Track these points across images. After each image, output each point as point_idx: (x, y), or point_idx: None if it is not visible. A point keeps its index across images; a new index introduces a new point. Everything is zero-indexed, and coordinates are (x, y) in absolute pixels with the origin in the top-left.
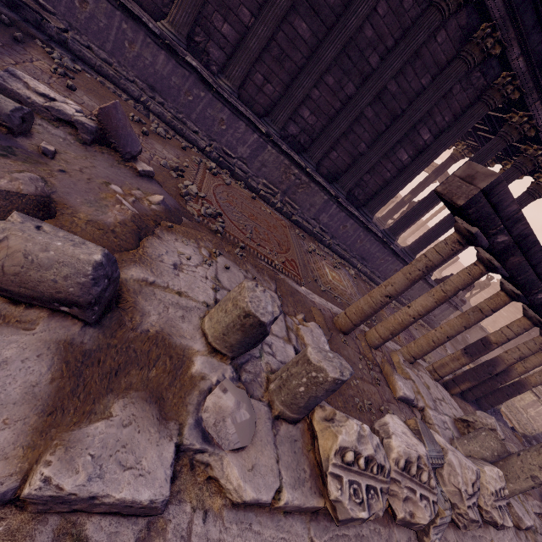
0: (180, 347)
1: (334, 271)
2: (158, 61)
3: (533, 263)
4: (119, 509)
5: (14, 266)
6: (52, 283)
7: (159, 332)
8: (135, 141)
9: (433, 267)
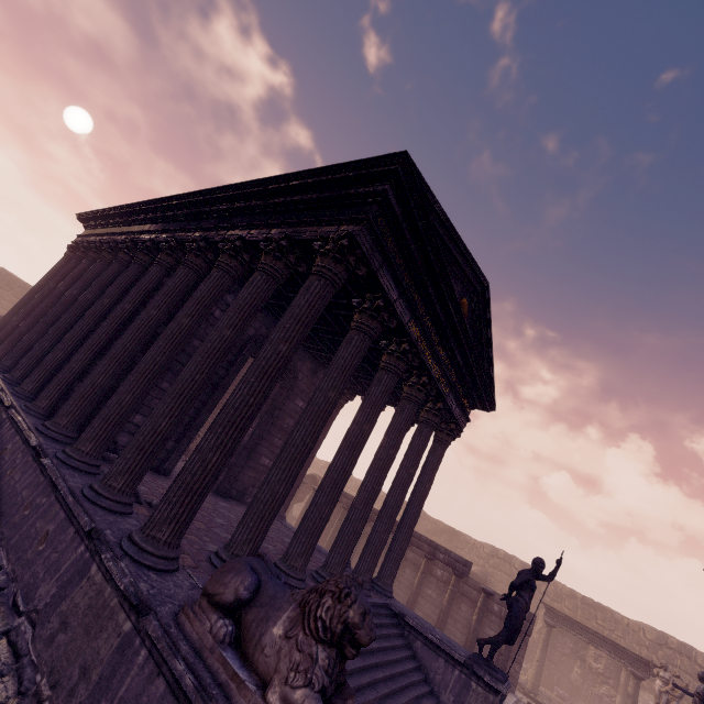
0: None
1: None
2: None
3: None
4: None
5: None
6: None
7: None
8: None
9: None
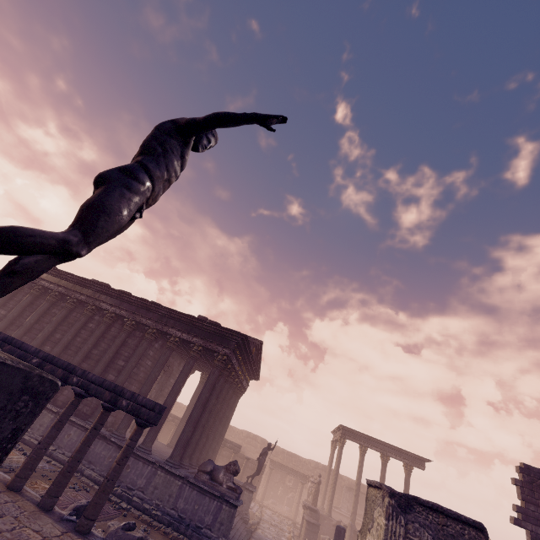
0: None
1: (14, 452)
2: None
3: (18, 347)
4: None
5: None
6: None
7: None
8: None
9: None
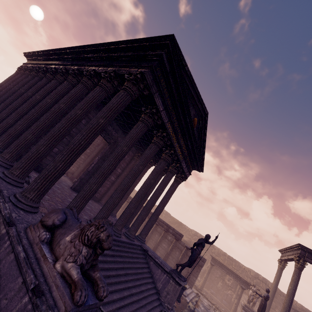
0: None
1: None
2: None
3: None
4: None
5: None
6: None
7: None
8: None
9: None
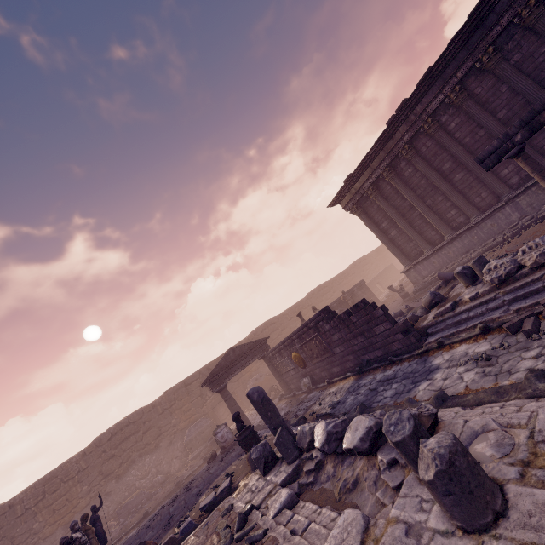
0: (459, 293)
1: None
2: (457, 245)
3: None
4: (445, 311)
5: (424, 302)
6: (428, 300)
7: (454, 295)
8: (450, 274)
9: (532, 170)
